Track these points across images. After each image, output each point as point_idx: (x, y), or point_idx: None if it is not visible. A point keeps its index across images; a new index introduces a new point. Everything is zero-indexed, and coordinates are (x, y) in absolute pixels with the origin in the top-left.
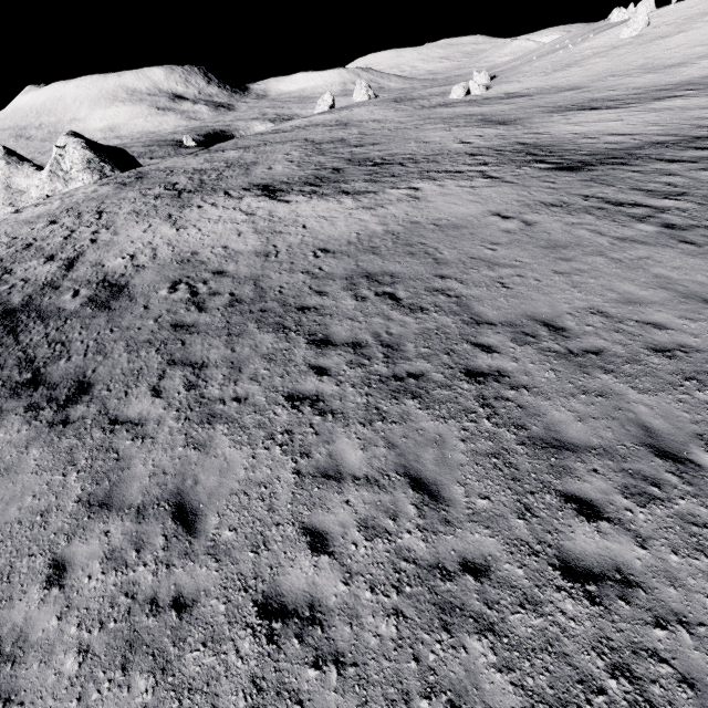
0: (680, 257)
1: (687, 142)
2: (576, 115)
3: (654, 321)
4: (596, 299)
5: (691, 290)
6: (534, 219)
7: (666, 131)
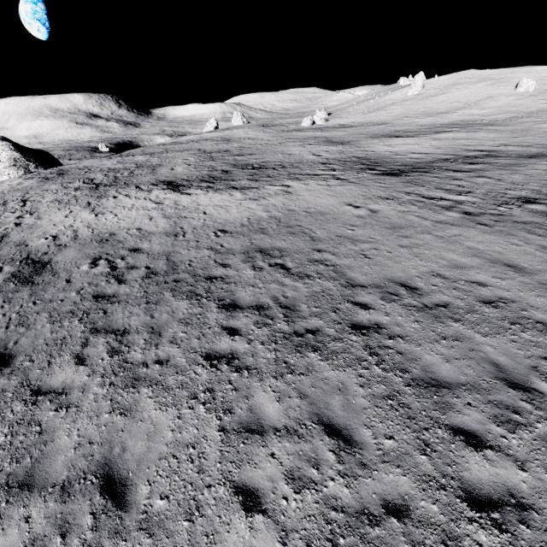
0: (481, 234)
1: (462, 159)
2: (388, 140)
3: (477, 280)
4: (434, 265)
5: (495, 257)
6: (377, 208)
7: (447, 152)
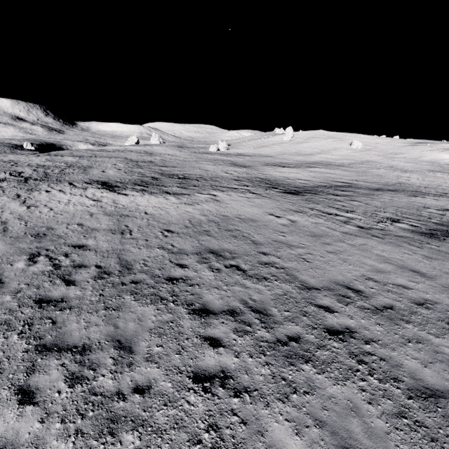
0: (379, 244)
1: (334, 187)
2: (278, 168)
3: (400, 283)
4: (361, 269)
5: (400, 264)
6: (294, 219)
7: (322, 181)
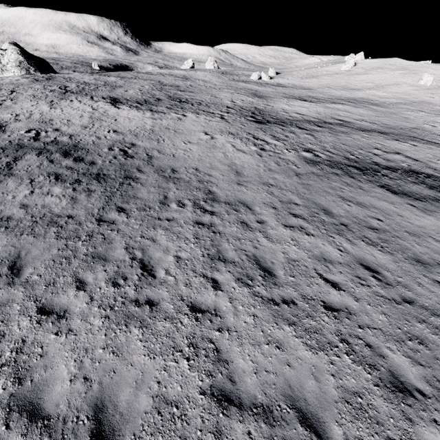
0: (250, 159)
1: (319, 123)
2: (294, 101)
3: (211, 174)
4: (201, 165)
5: (237, 168)
6: (217, 137)
7: (318, 117)
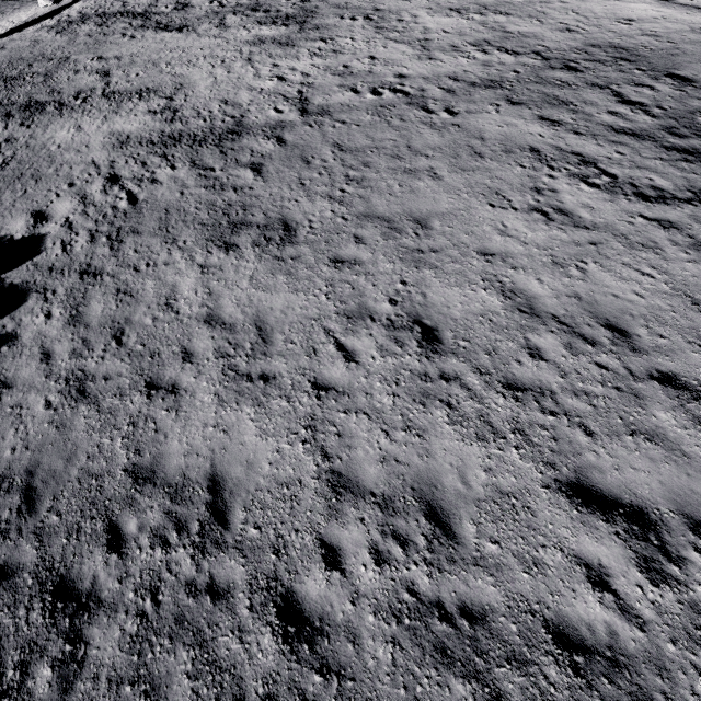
0: None
1: None
2: None
3: None
4: None
5: None
6: None
7: None
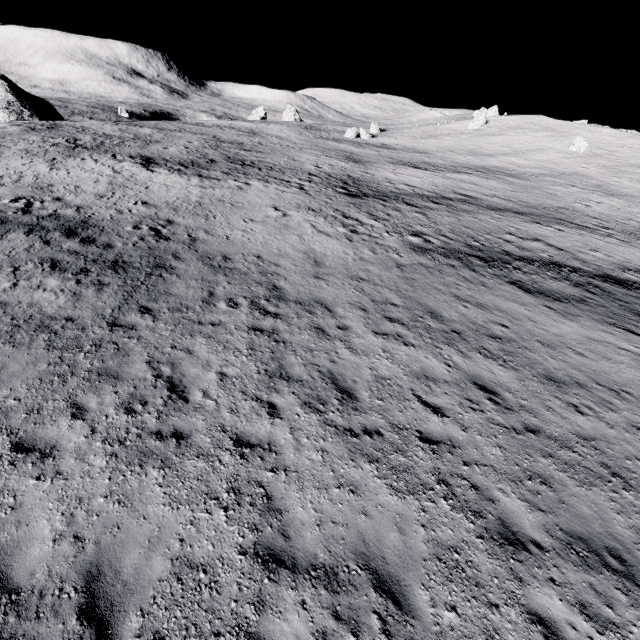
0: (335, 244)
1: (435, 198)
2: (402, 169)
3: (278, 263)
4: (266, 251)
5: (316, 256)
6: (292, 214)
7: (435, 190)
